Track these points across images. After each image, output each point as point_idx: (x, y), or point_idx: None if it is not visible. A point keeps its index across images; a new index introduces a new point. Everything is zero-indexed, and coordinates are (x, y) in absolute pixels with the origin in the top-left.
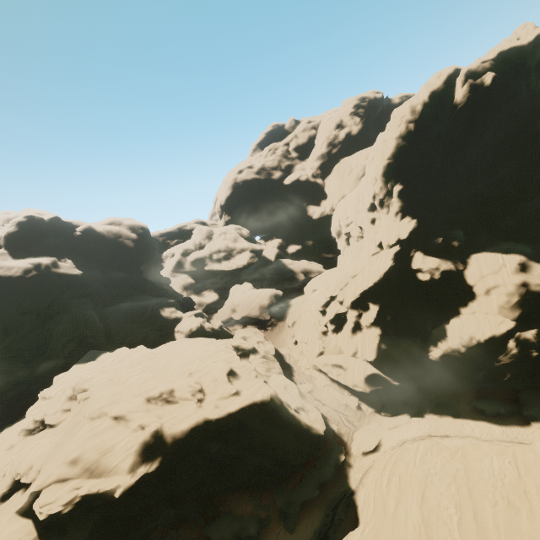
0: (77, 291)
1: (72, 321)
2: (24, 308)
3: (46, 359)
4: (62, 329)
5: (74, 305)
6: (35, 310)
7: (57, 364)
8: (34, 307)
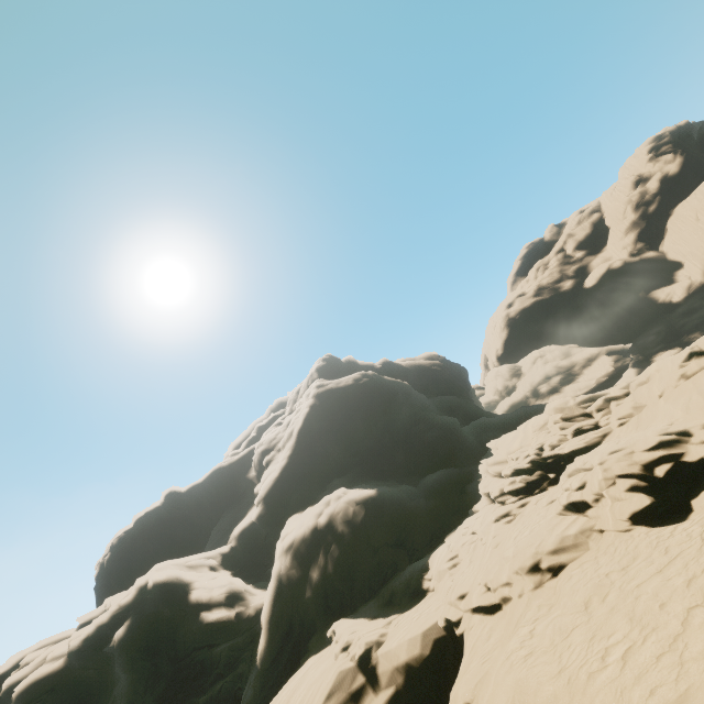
0: (412, 407)
1: (432, 428)
2: (369, 416)
3: (423, 476)
4: (425, 435)
5: (422, 414)
6: (380, 420)
7: (448, 472)
8: (379, 415)
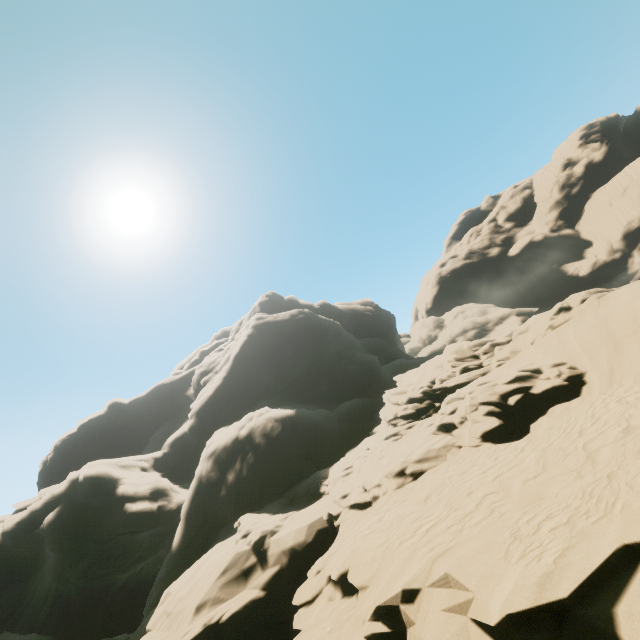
0: (341, 344)
1: (355, 363)
2: (300, 348)
3: (340, 403)
4: (347, 369)
5: (348, 351)
6: (310, 353)
7: (362, 401)
8: (309, 348)
